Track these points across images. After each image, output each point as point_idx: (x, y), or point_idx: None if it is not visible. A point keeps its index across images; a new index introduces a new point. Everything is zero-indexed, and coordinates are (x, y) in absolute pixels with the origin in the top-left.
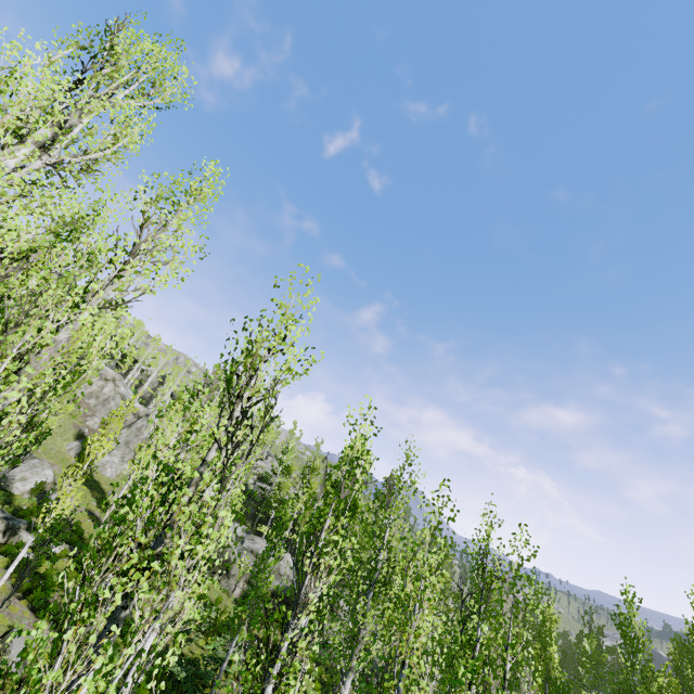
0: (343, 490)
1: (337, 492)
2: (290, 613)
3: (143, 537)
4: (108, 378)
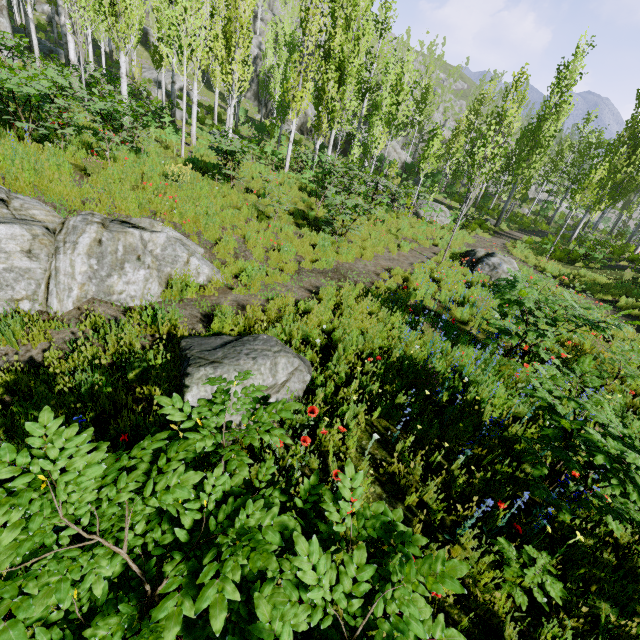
0: None
1: None
2: None
3: None
4: None
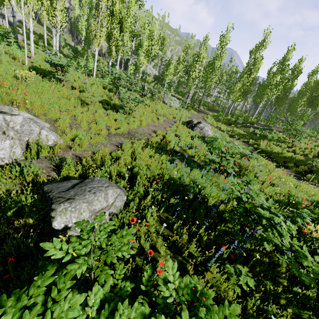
0: None
1: None
2: None
3: None
4: None
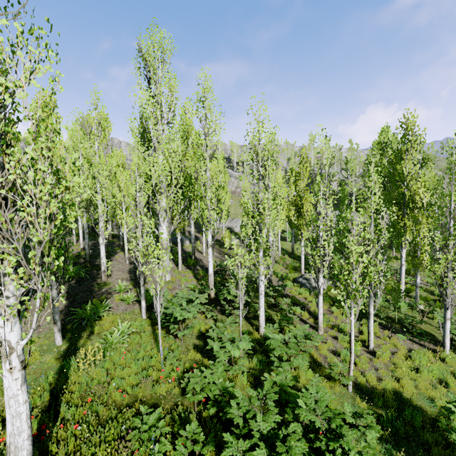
0: (325, 171)
1: (320, 173)
2: (314, 217)
3: (251, 208)
4: (238, 177)
